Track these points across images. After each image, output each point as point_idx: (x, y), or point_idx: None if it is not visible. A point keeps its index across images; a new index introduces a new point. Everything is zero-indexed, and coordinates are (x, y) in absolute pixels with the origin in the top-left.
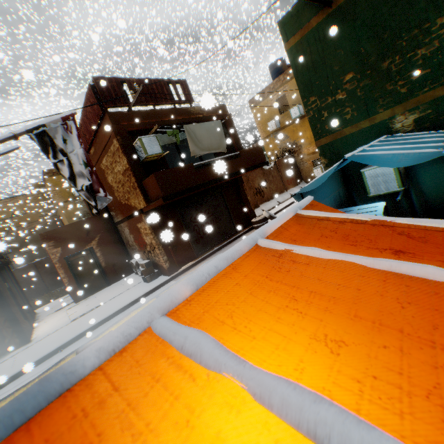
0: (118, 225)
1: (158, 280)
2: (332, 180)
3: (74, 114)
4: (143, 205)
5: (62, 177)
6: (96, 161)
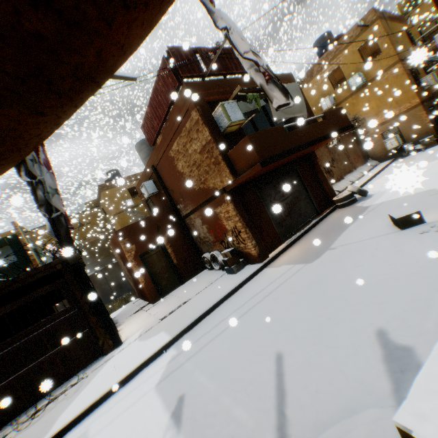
0: (187, 218)
1: (247, 269)
2: None
3: (213, 4)
4: (228, 180)
5: (115, 190)
6: (163, 150)
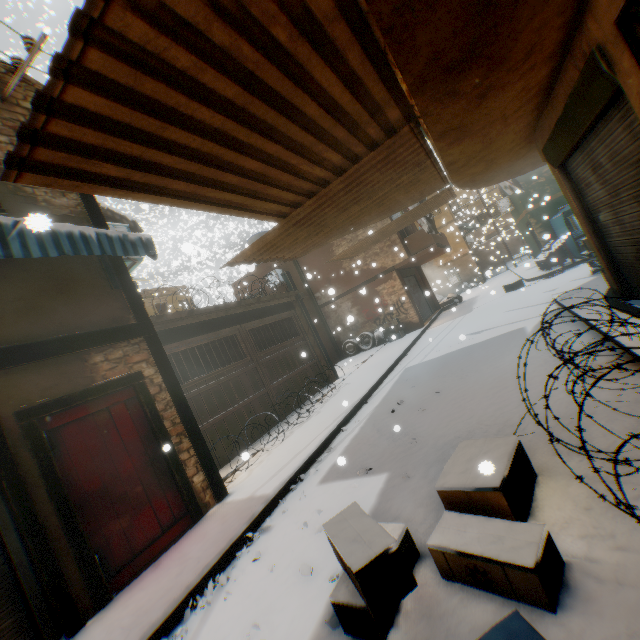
0: (328, 306)
1: (413, 332)
2: (554, 223)
3: None
4: (402, 258)
5: None
6: None
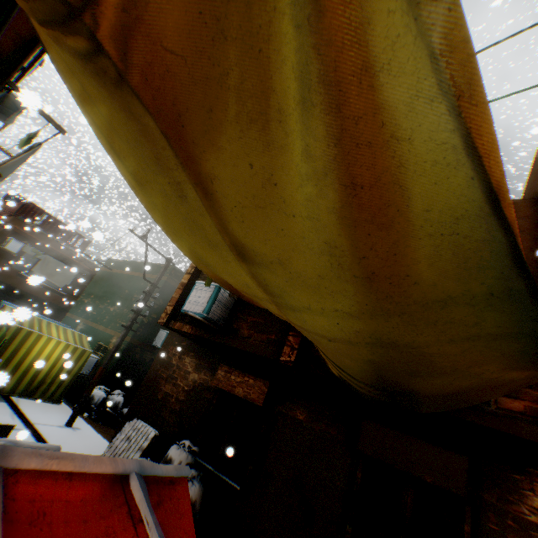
0: None
1: None
2: None
3: None
4: None
5: None
6: None
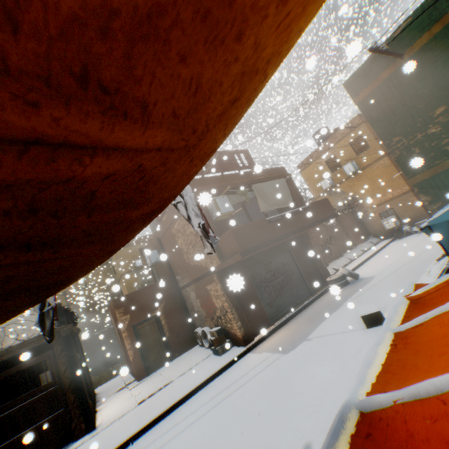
0: (183, 290)
1: (232, 352)
2: None
3: None
4: (216, 263)
5: (127, 250)
6: (167, 226)
